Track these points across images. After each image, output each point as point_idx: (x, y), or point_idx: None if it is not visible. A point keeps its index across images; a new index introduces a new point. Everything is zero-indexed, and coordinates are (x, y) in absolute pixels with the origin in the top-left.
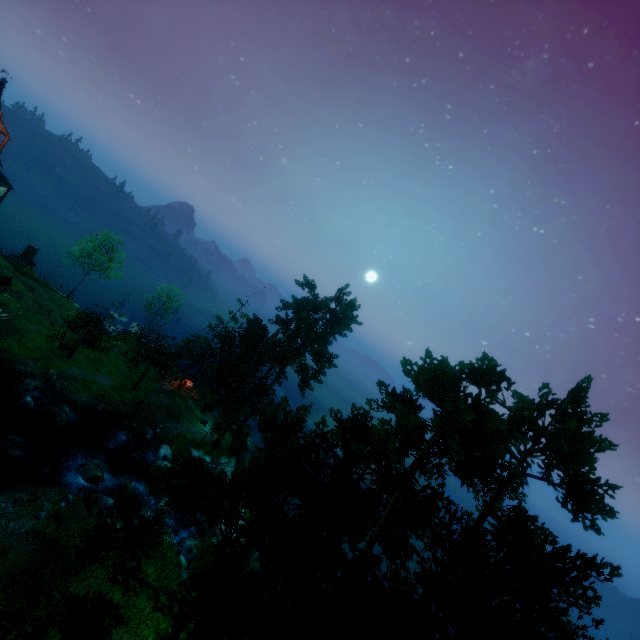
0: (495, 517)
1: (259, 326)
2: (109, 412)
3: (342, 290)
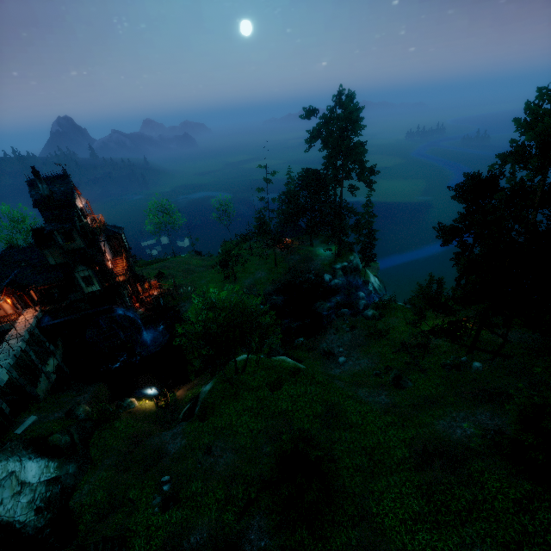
0: None
1: (313, 174)
2: (284, 284)
3: (339, 94)
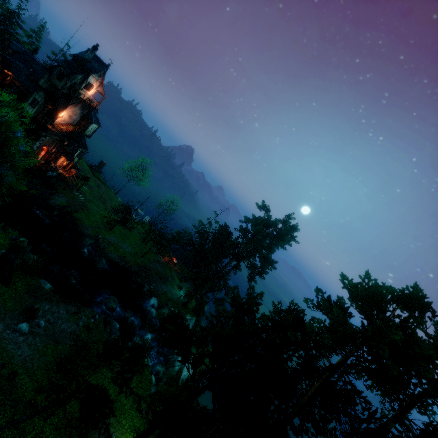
0: (401, 425)
1: (227, 231)
2: (126, 268)
3: (289, 215)
